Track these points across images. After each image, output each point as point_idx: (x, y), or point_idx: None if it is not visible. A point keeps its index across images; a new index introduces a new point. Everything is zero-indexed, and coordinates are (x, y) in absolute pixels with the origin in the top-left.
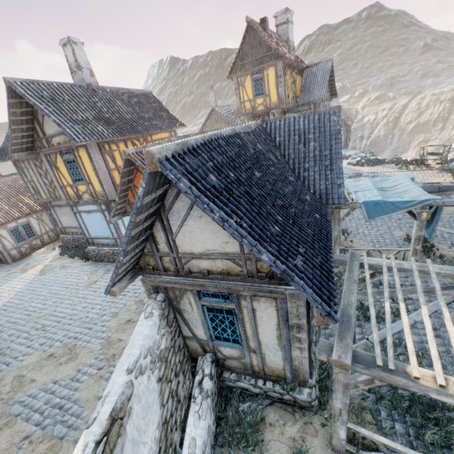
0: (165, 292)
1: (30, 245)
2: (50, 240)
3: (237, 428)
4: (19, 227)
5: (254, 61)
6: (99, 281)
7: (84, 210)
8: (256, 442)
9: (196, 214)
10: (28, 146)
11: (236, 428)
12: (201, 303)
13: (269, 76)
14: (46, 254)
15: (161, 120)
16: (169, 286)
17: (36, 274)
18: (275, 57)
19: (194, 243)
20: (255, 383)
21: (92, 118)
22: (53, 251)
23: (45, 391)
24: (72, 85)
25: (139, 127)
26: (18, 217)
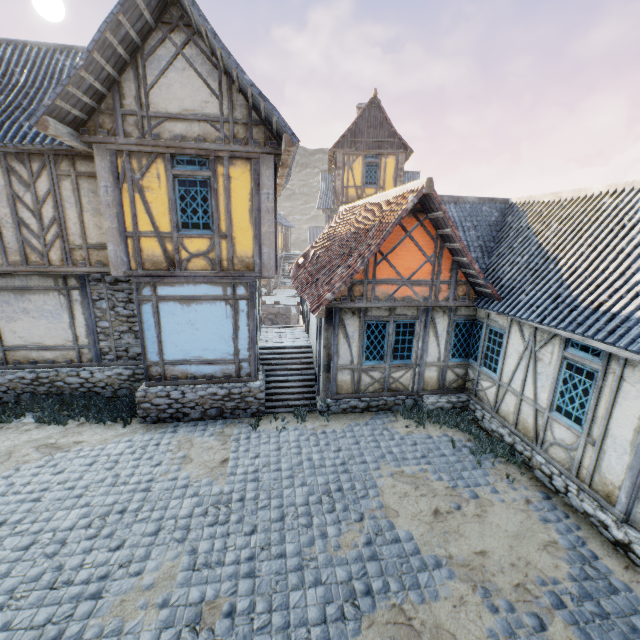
0: None
1: None
2: None
3: None
4: None
5: (370, 142)
6: (235, 459)
7: (177, 295)
8: None
9: None
10: (76, 116)
11: None
12: None
13: (388, 165)
14: None
15: None
16: None
17: None
18: (397, 147)
19: None
20: None
21: None
22: None
23: None
24: None
25: None
26: None
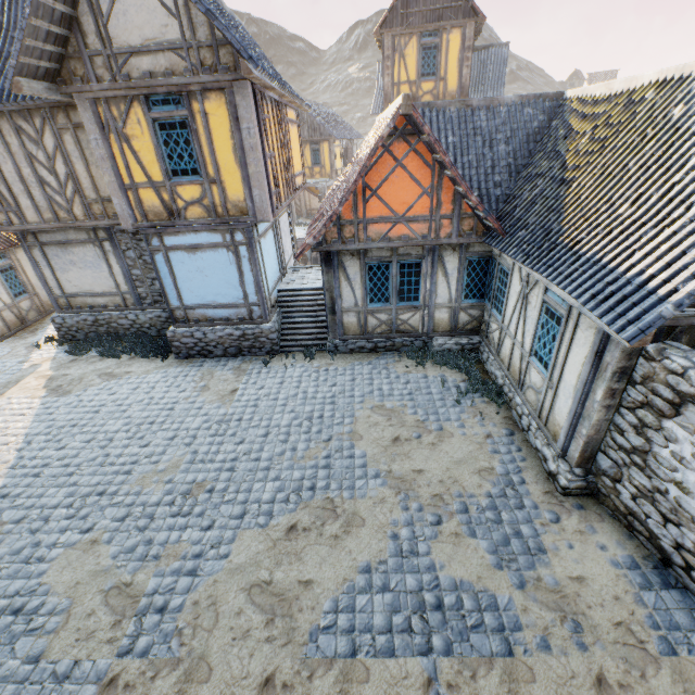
0: (679, 338)
1: None
2: (7, 330)
3: None
4: None
5: (427, 12)
6: (243, 389)
7: (182, 244)
8: None
9: None
10: (47, 67)
11: None
12: None
13: (451, 44)
14: (21, 357)
15: None
16: None
17: (40, 395)
18: (465, 14)
19: None
20: None
21: None
22: (37, 350)
23: (361, 592)
24: None
25: None
26: None
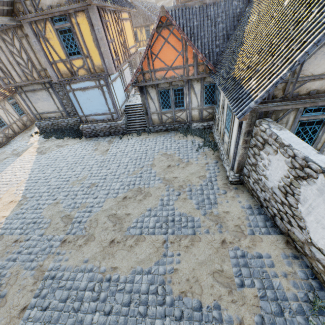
0: (270, 116)
1: (4, 135)
2: (20, 130)
3: None
4: None
5: None
6: (111, 149)
7: (79, 87)
8: None
9: None
10: (7, 9)
11: None
12: (299, 120)
13: None
14: (26, 140)
15: None
16: (279, 109)
17: (35, 155)
18: None
19: (320, 65)
20: None
21: None
22: (32, 137)
23: (146, 216)
24: None
25: None
26: None
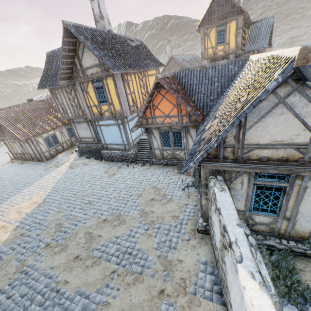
0: (222, 174)
1: (56, 150)
2: (67, 147)
3: (278, 271)
4: (49, 137)
5: (219, 16)
6: (117, 174)
7: (104, 124)
8: (298, 281)
9: (278, 112)
10: (68, 76)
11: (276, 271)
12: (254, 183)
13: (231, 28)
14: (68, 156)
15: (151, 60)
16: (229, 170)
17: (67, 168)
18: (237, 13)
19: (263, 136)
20: (280, 242)
21: (116, 55)
22: (72, 154)
23: (112, 243)
24: (99, 30)
25: (142, 64)
26: (48, 130)
